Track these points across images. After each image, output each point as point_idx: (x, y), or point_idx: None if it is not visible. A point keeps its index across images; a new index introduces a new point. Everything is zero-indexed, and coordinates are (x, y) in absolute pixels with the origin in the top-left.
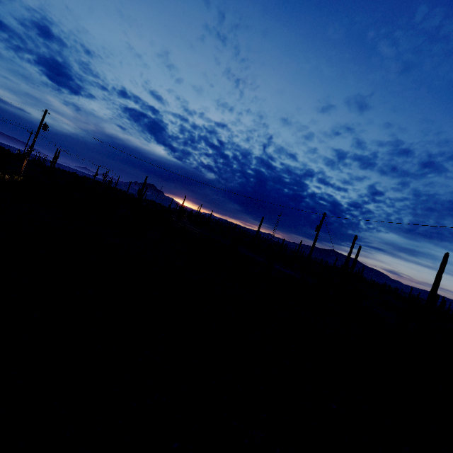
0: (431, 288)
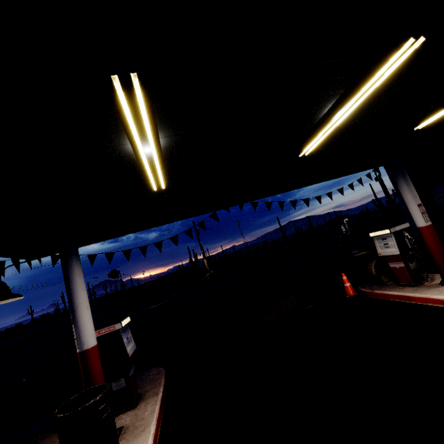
0: None
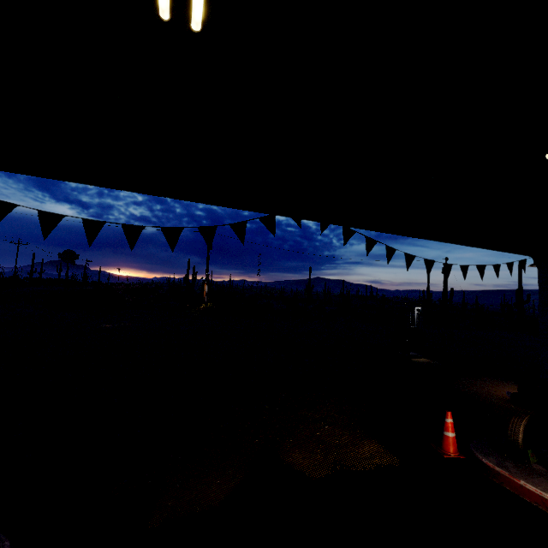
0: (518, 289)
